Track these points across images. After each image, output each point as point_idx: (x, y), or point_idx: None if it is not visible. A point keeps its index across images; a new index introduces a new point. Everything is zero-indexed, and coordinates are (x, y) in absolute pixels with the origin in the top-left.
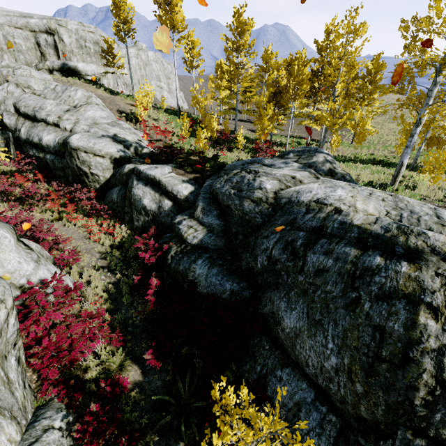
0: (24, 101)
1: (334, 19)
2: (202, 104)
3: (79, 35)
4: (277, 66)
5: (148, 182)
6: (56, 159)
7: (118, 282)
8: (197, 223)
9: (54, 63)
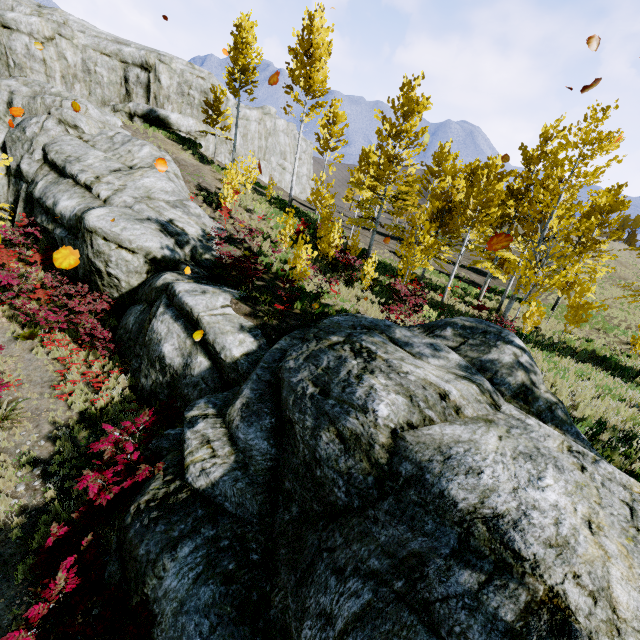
0: (59, 144)
1: (560, 120)
2: (325, 202)
3: (183, 79)
4: (453, 171)
5: (182, 315)
6: (66, 238)
7: (41, 510)
8: (224, 434)
9: (139, 106)
